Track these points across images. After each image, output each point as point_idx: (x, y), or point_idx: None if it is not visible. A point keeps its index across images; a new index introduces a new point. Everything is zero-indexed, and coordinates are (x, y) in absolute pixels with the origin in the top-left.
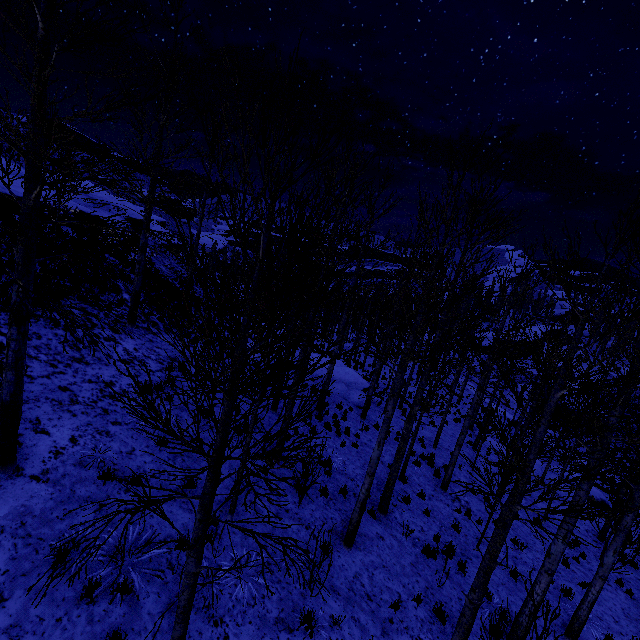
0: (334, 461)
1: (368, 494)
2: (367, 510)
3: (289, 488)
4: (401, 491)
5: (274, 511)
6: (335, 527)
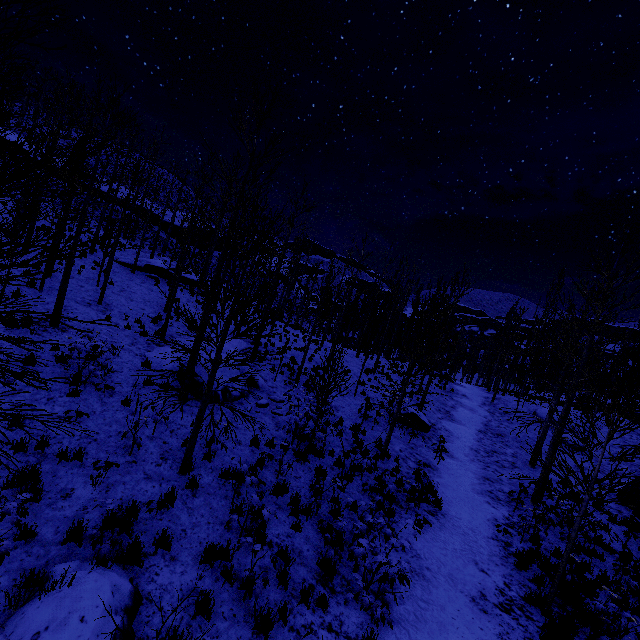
0: None
1: None
2: None
3: None
4: None
5: None
6: None
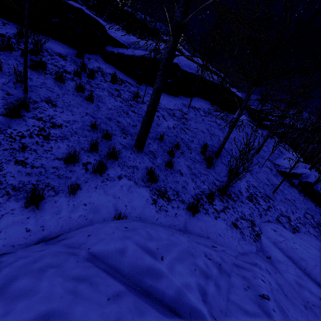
0: None
1: None
2: None
3: None
4: None
5: None
6: None
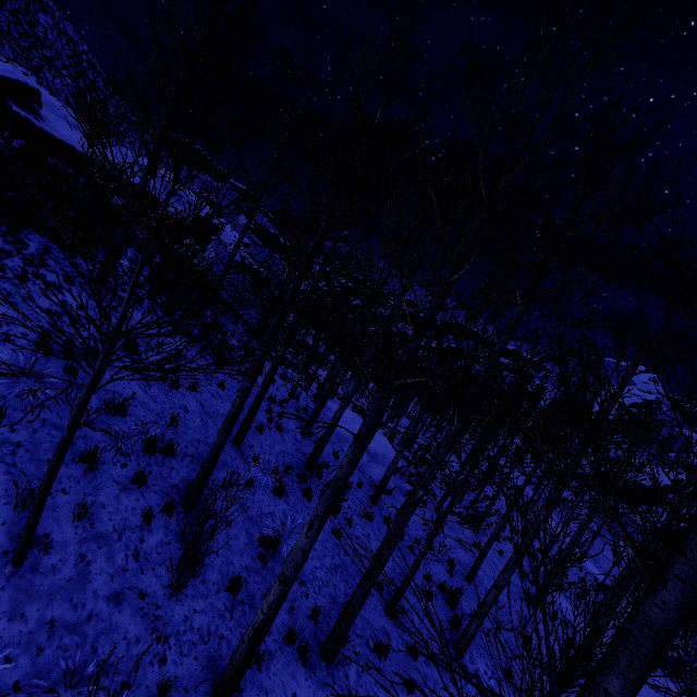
0: (288, 544)
1: (272, 616)
2: (298, 644)
3: (177, 559)
4: (380, 631)
5: (115, 587)
6: (218, 656)
